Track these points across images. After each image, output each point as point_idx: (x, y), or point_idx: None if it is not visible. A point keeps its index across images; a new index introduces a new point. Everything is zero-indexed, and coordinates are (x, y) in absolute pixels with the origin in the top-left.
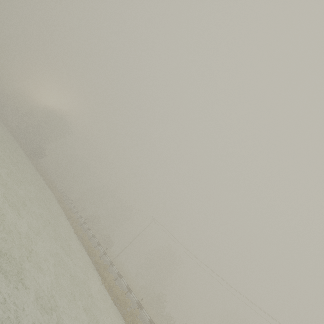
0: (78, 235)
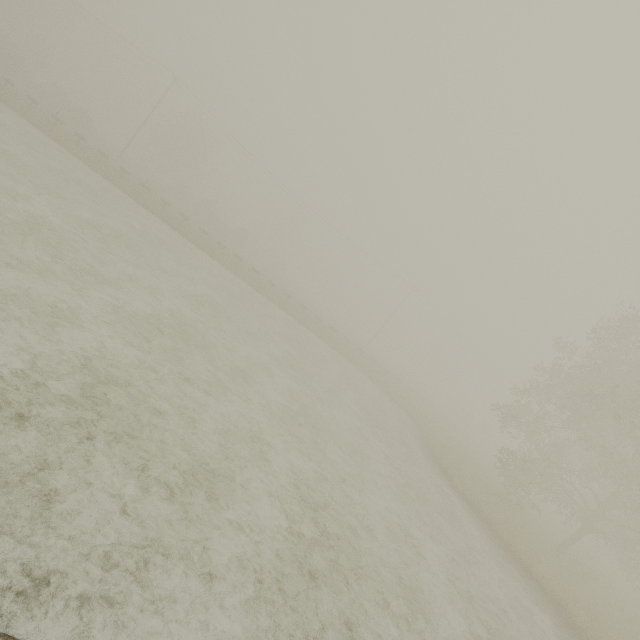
0: (101, 174)
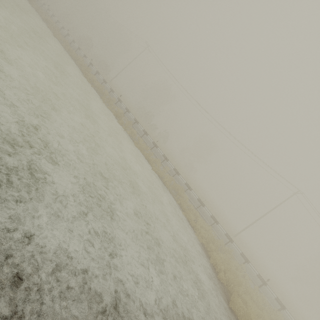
0: (59, 40)
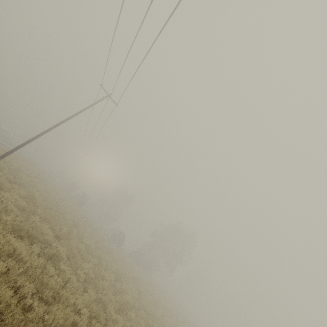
0: None
